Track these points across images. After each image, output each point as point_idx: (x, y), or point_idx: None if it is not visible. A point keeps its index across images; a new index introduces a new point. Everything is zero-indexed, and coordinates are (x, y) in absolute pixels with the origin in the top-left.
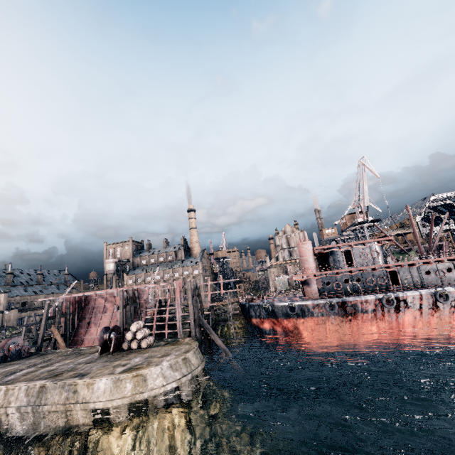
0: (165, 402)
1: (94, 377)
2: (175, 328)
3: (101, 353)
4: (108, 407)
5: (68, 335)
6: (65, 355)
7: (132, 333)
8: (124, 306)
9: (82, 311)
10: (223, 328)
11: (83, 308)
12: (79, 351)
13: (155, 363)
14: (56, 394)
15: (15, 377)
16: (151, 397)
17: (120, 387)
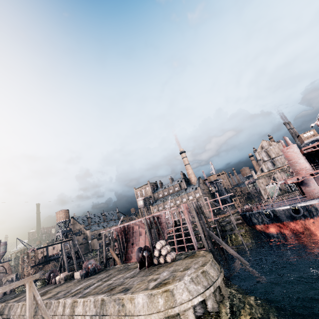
0: (195, 315)
1: (134, 292)
2: (191, 241)
3: (140, 268)
4: None
5: (121, 254)
6: (119, 270)
7: (158, 250)
8: (149, 229)
9: (126, 236)
10: (231, 237)
11: (127, 234)
12: (128, 266)
13: (178, 278)
14: (111, 306)
15: (89, 290)
16: (182, 311)
17: (154, 302)
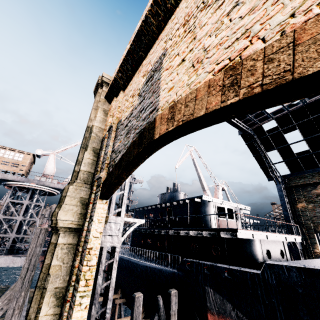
0: None
1: None
2: None
3: None
4: None
5: None
6: None
7: None
8: None
9: None
10: None
11: None
12: None
13: None
14: None
15: None
16: None
17: None
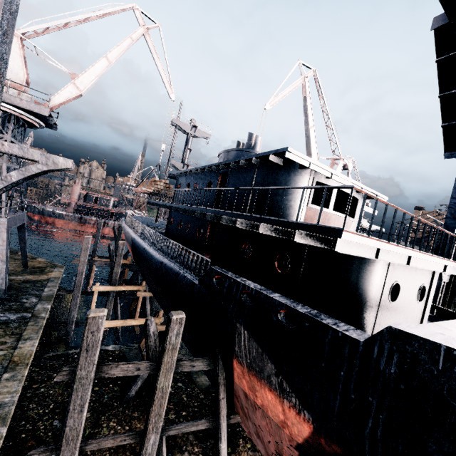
0: None
1: None
2: None
3: None
4: None
5: None
6: None
7: None
8: None
9: None
10: None
11: None
12: None
13: None
14: None
15: None
16: None
17: None
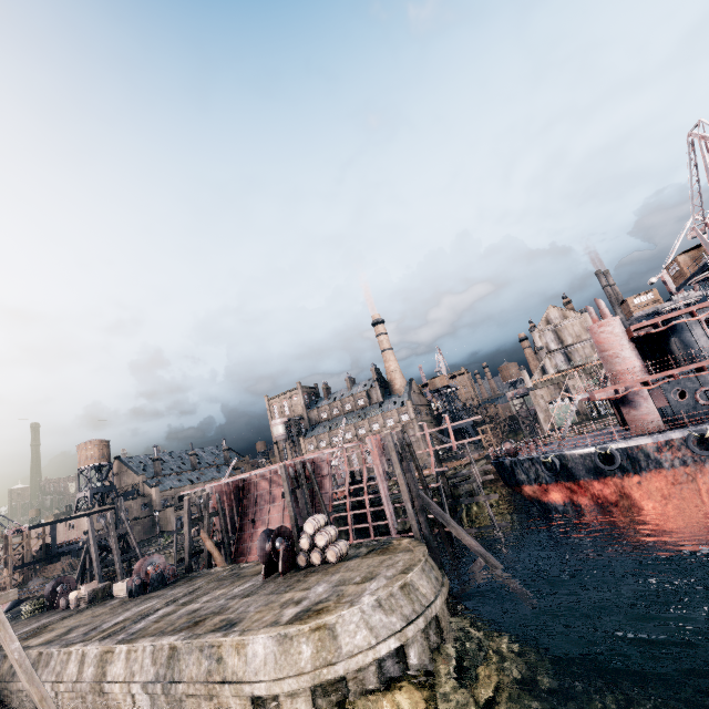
0: (381, 679)
1: (246, 631)
2: (385, 517)
3: (266, 576)
4: (275, 694)
5: (227, 544)
6: (219, 580)
7: (308, 537)
8: (293, 490)
9: (241, 503)
10: (470, 508)
11: (243, 499)
12: (239, 571)
13: (350, 598)
14: (193, 662)
15: (145, 624)
16: (352, 672)
17: (291, 653)
